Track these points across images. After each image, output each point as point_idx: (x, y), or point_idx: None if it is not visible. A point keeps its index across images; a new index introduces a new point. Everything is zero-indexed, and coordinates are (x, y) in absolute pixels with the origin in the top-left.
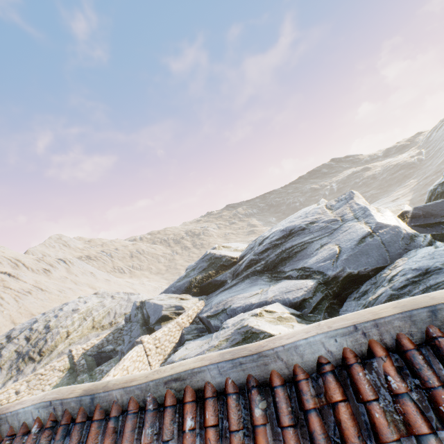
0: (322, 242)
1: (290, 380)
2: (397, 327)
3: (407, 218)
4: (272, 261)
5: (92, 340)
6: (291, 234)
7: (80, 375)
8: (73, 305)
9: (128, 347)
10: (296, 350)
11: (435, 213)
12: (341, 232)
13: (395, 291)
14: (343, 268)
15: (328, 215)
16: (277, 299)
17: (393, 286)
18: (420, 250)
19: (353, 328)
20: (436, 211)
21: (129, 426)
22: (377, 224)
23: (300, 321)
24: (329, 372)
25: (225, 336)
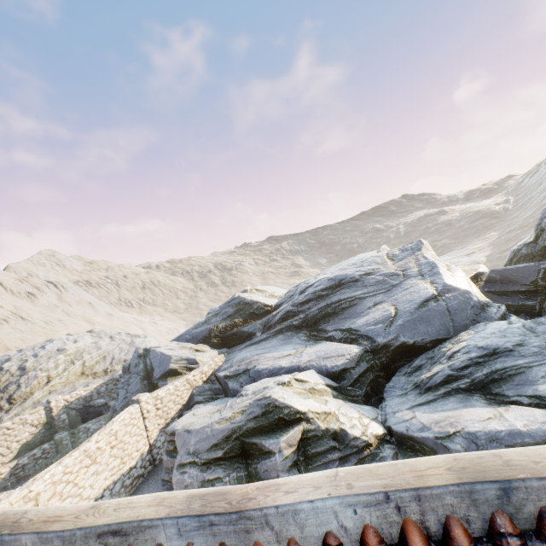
0: (377, 300)
1: None
2: (448, 506)
3: (481, 281)
4: (314, 315)
5: (78, 390)
6: (341, 285)
7: (58, 433)
8: (60, 343)
9: (123, 405)
10: (295, 517)
11: (514, 279)
12: (401, 290)
13: (454, 372)
14: (397, 336)
15: (388, 267)
16: (312, 365)
17: (452, 365)
18: (490, 324)
19: (383, 497)
20: (516, 277)
21: None
22: (444, 286)
23: (336, 395)
24: None
25: (241, 408)
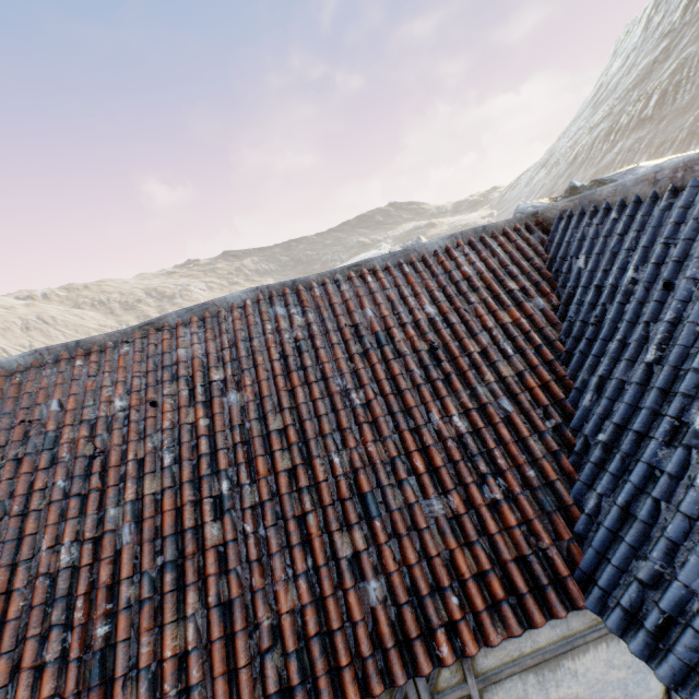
0: None
1: (420, 261)
2: (469, 235)
3: None
4: None
5: None
6: None
7: None
8: None
9: None
10: (424, 247)
11: None
12: None
13: None
14: None
15: None
16: None
17: None
18: None
19: (451, 236)
20: None
21: (330, 288)
22: None
23: None
24: (440, 253)
25: None
